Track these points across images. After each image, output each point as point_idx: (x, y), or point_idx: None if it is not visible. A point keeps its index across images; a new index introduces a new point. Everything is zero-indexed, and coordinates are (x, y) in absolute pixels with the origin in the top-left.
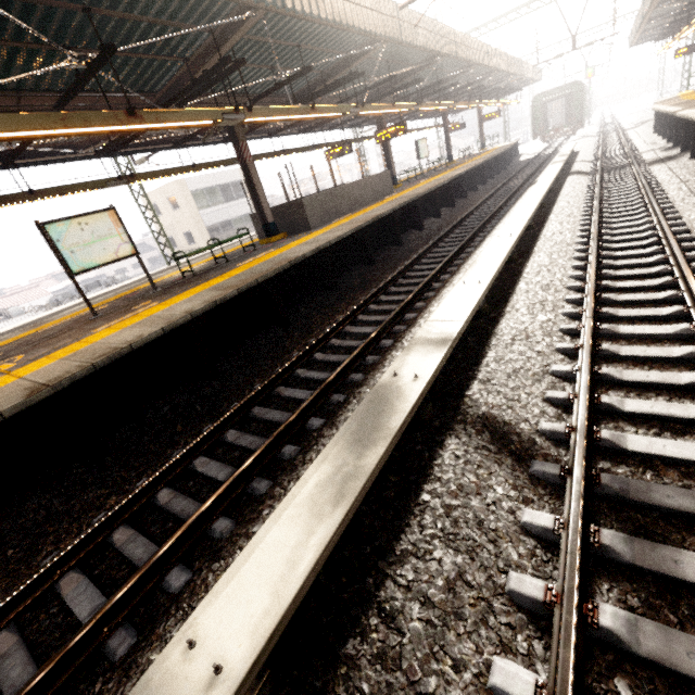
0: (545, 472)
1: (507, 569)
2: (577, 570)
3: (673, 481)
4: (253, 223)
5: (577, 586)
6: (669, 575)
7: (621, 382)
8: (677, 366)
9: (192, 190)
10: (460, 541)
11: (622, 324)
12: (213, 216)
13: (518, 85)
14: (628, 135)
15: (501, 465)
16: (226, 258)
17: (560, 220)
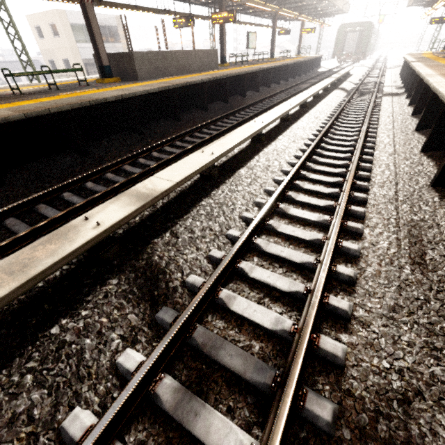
0: (163, 319)
1: (76, 404)
2: (106, 423)
3: (245, 340)
4: (95, 62)
5: (94, 440)
6: (184, 426)
7: (264, 252)
8: (306, 246)
9: (72, 23)
10: (52, 376)
11: (296, 206)
12: (89, 51)
13: (333, 11)
14: (386, 72)
15: (136, 308)
16: (56, 86)
17: (309, 120)
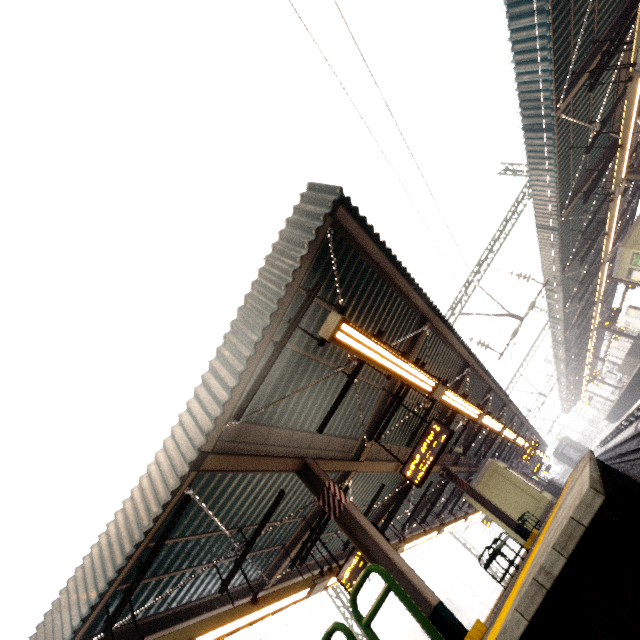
0: None
1: None
2: None
3: None
4: None
5: None
6: None
7: None
8: None
9: None
10: None
11: None
12: None
13: None
14: None
15: None
16: None
17: None
